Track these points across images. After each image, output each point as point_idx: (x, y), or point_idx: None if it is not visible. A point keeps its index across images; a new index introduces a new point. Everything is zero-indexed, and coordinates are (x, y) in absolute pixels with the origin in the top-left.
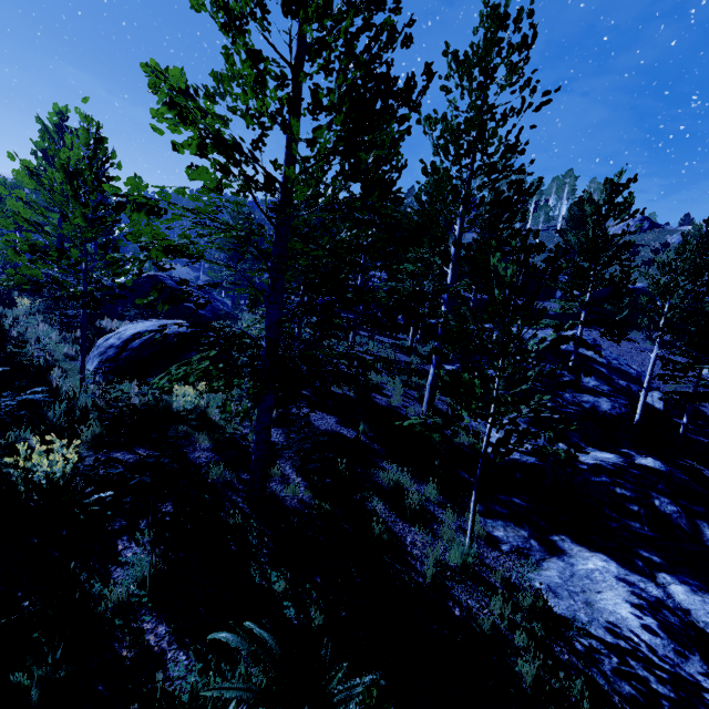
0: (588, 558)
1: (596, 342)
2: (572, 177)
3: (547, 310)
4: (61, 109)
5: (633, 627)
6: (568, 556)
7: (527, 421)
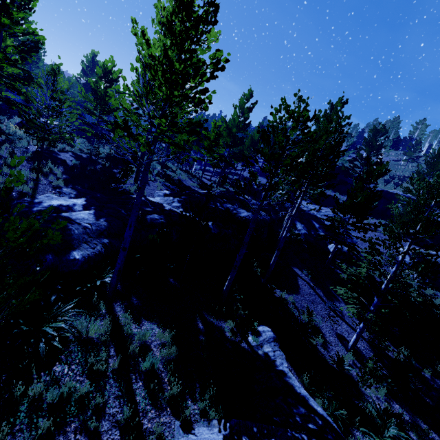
0: (78, 201)
1: (346, 219)
2: (423, 125)
3: (340, 200)
4: (96, 52)
5: (47, 204)
6: (74, 199)
7: (180, 200)
